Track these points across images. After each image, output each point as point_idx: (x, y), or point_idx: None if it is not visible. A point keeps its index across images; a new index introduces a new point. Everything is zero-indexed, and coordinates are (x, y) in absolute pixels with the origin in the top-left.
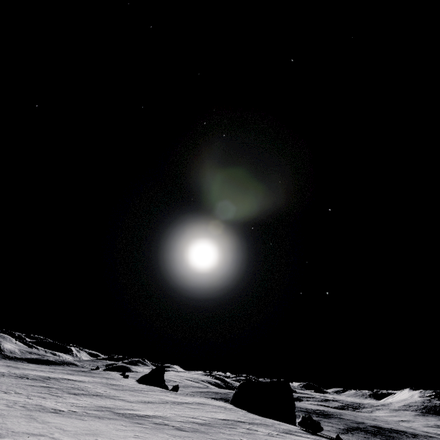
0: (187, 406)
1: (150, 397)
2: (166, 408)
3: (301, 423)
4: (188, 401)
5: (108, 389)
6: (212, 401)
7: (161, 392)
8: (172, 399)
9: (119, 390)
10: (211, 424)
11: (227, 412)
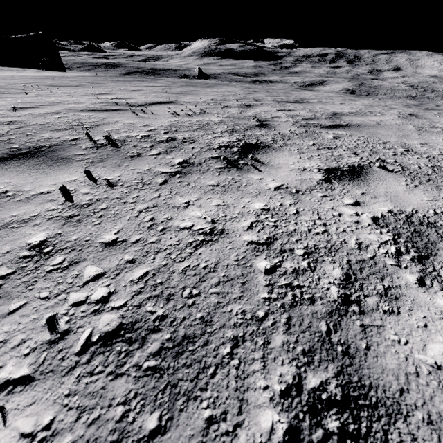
0: None
1: None
2: None
3: (41, 65)
4: None
5: None
6: None
7: None
8: None
9: None
10: None
11: None
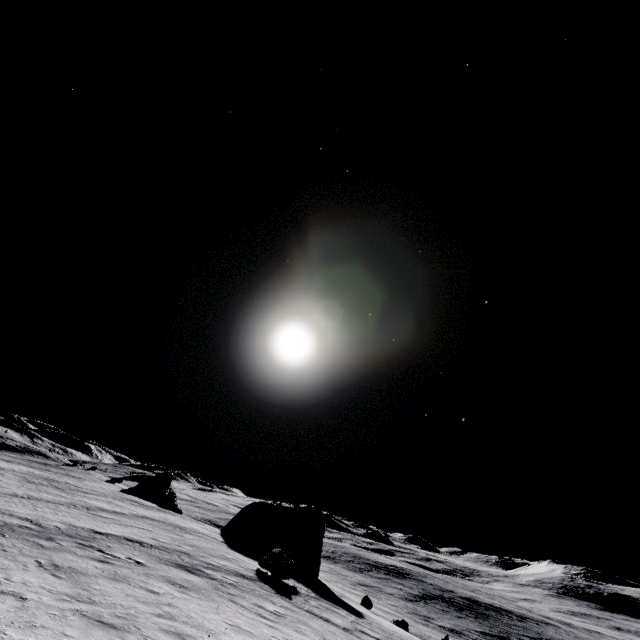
0: (96, 514)
1: (63, 497)
2: (32, 505)
3: (263, 561)
4: (130, 512)
5: (16, 479)
6: (184, 521)
7: (115, 499)
8: (101, 506)
9: (37, 484)
10: (16, 528)
11: (160, 531)
